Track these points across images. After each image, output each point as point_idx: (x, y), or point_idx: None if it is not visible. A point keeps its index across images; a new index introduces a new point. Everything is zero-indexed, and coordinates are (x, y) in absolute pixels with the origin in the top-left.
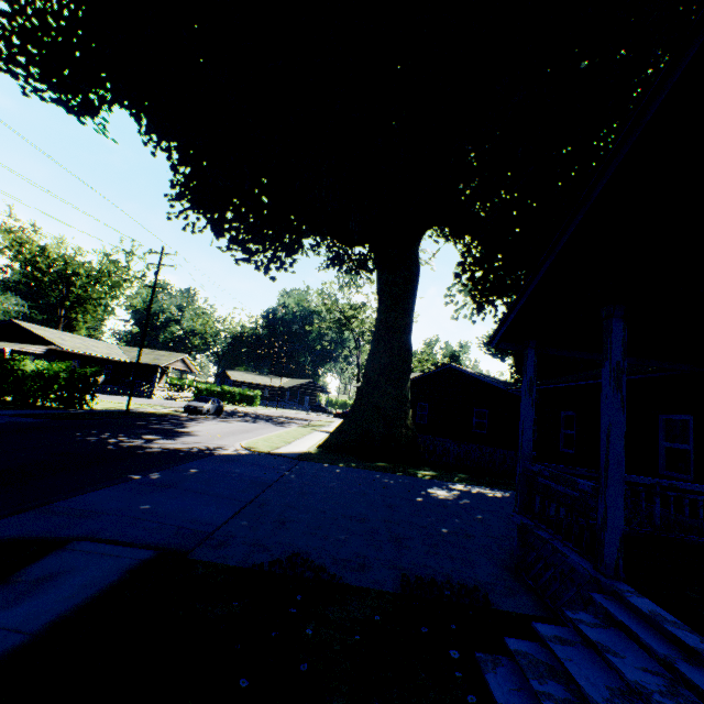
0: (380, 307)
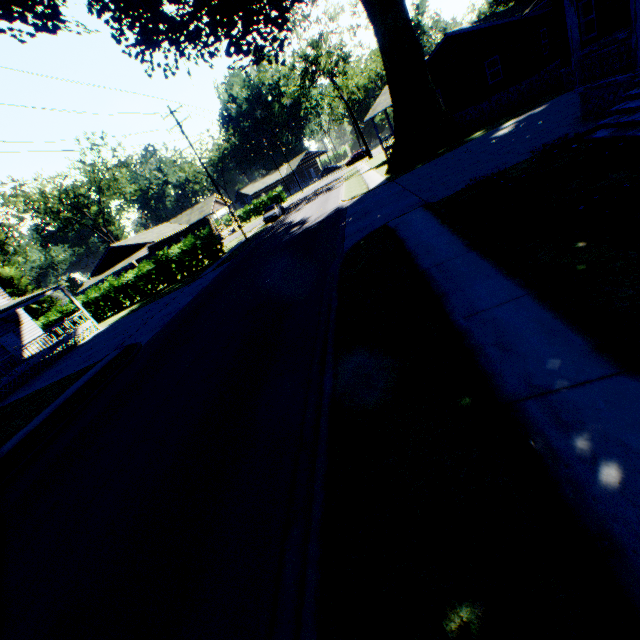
0: (374, 22)
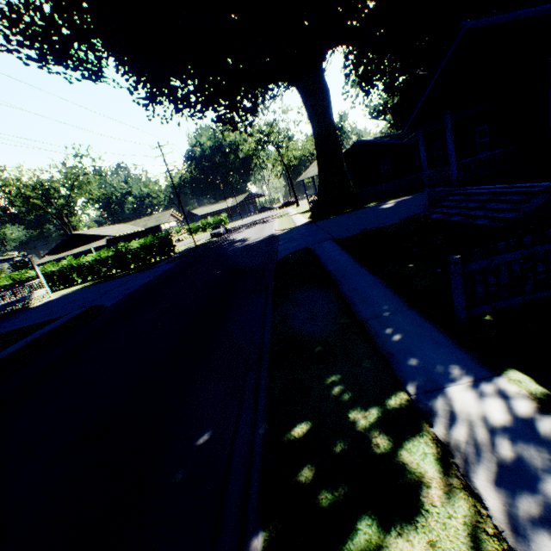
0: (313, 124)
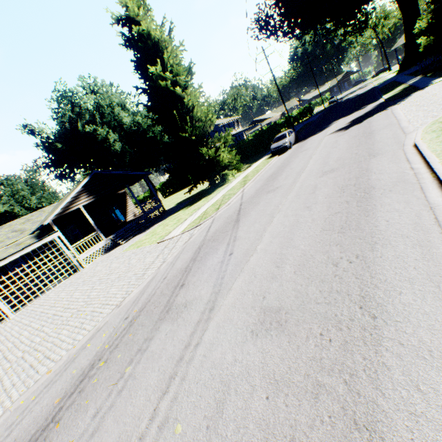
0: (402, 14)
